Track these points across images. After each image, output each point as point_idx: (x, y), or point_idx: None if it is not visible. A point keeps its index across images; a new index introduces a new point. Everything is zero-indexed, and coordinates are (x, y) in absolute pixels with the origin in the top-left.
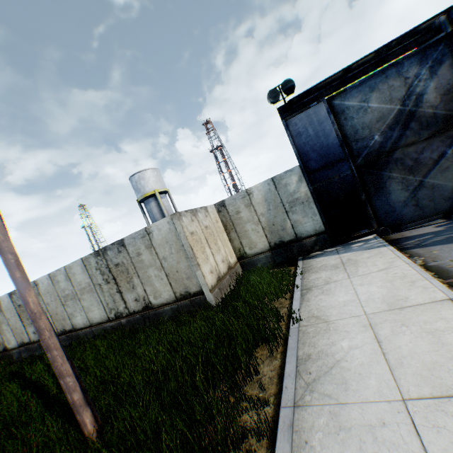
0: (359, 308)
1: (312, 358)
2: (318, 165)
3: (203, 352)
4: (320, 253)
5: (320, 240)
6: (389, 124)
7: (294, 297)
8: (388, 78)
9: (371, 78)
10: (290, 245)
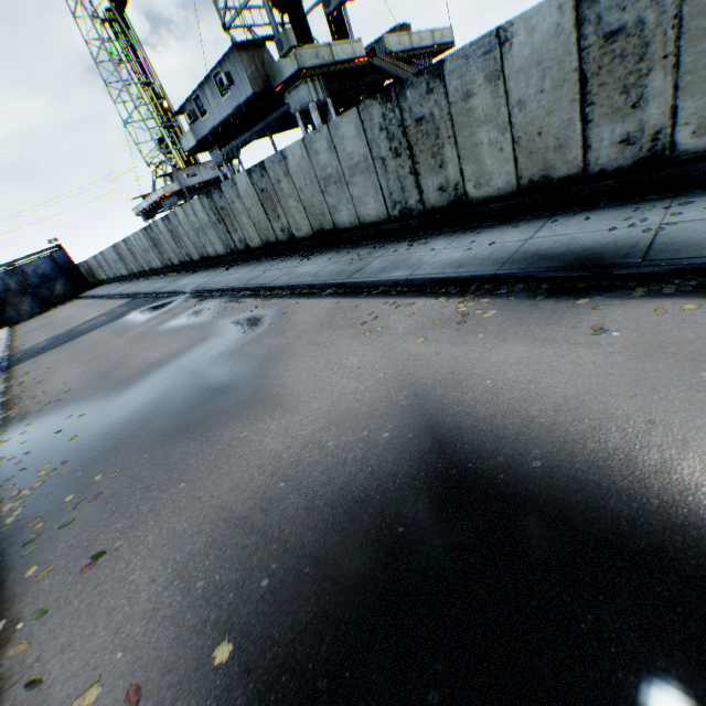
0: None
1: None
2: None
3: None
4: None
5: None
6: (3, 291)
7: None
8: None
9: None
10: None
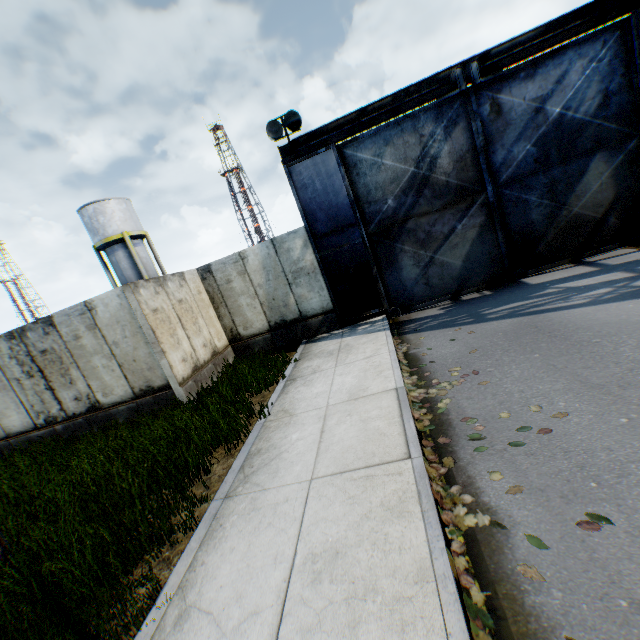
0: (326, 399)
1: (261, 453)
2: (327, 228)
3: (150, 457)
4: (327, 335)
5: (327, 320)
6: (404, 187)
7: (276, 389)
8: (404, 132)
9: (387, 128)
10: (294, 326)
